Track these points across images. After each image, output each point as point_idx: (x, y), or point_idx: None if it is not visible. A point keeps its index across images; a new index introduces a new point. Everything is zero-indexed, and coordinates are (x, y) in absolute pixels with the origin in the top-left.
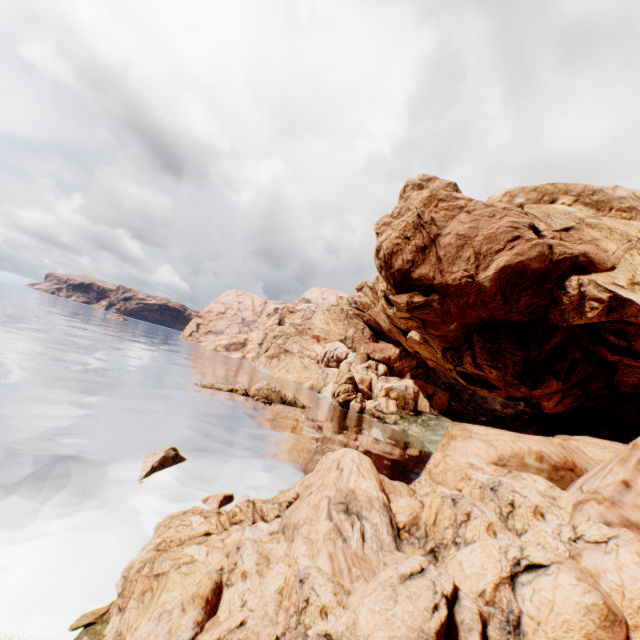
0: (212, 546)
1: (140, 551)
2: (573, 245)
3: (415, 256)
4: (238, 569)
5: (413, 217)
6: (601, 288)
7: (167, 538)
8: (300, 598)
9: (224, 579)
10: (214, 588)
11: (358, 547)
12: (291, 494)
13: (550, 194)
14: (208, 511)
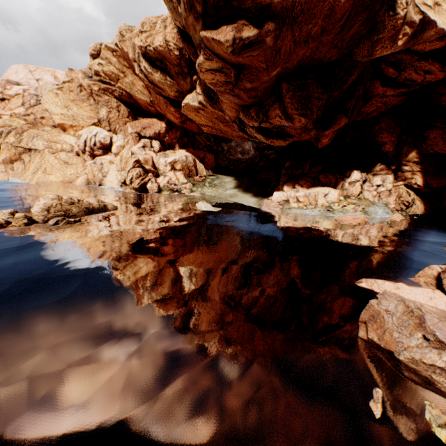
0: None
1: None
2: None
3: None
4: None
5: None
6: (417, 9)
7: None
8: None
9: None
10: None
11: None
12: None
13: None
14: None
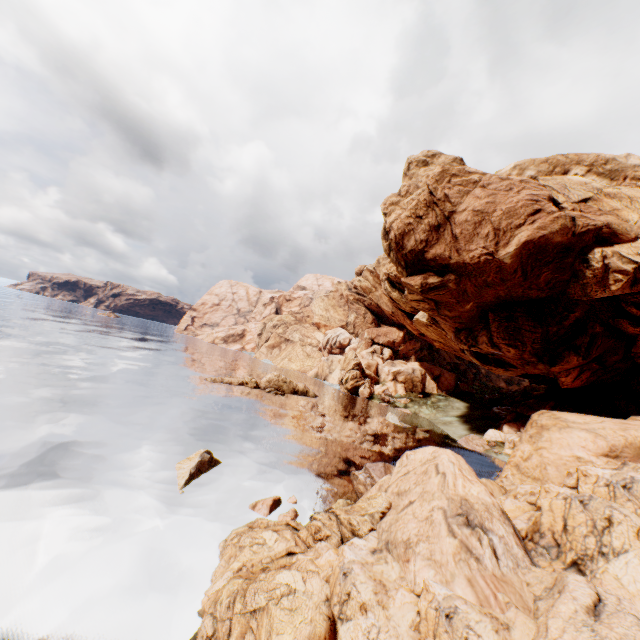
0: (305, 570)
1: (212, 577)
2: (595, 216)
3: (429, 235)
4: (353, 601)
5: (424, 195)
6: (625, 259)
7: (247, 562)
8: (454, 639)
9: (335, 612)
10: (328, 625)
11: (494, 567)
12: (383, 504)
13: (562, 165)
14: (275, 524)
